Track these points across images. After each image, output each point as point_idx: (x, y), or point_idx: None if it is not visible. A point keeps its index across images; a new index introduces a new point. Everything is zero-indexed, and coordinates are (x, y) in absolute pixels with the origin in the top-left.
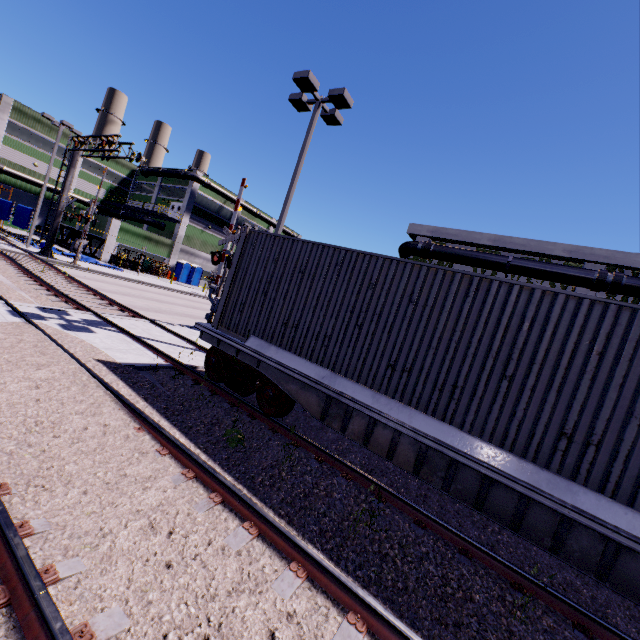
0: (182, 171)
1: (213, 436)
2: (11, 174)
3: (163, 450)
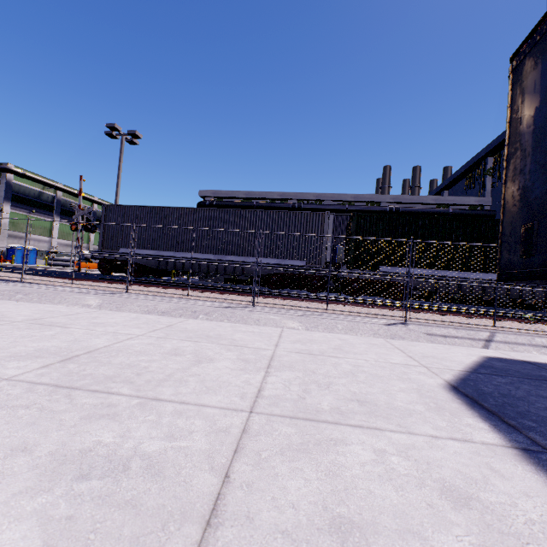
0: None
1: None
2: None
3: None
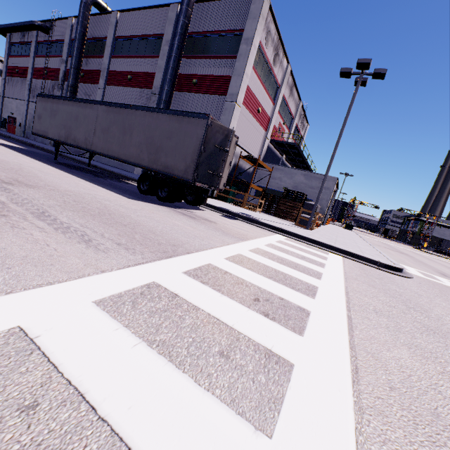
0: None
1: None
2: None
3: None
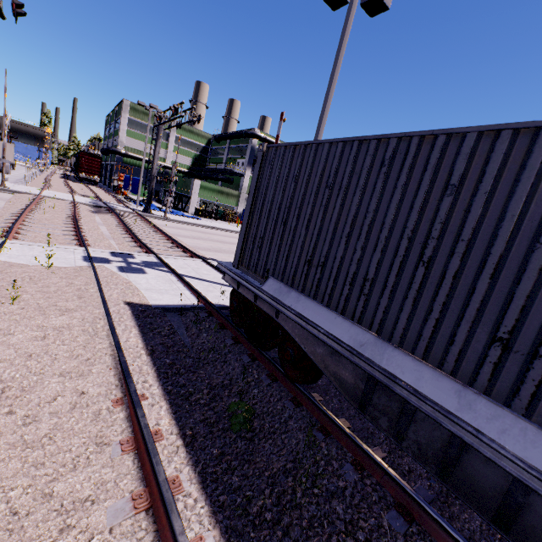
0: (243, 131)
1: (214, 410)
2: (132, 157)
3: (127, 443)
